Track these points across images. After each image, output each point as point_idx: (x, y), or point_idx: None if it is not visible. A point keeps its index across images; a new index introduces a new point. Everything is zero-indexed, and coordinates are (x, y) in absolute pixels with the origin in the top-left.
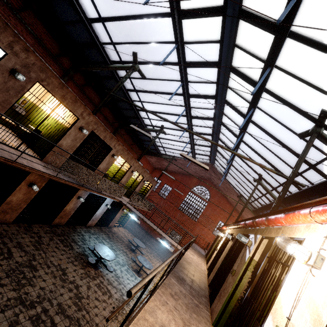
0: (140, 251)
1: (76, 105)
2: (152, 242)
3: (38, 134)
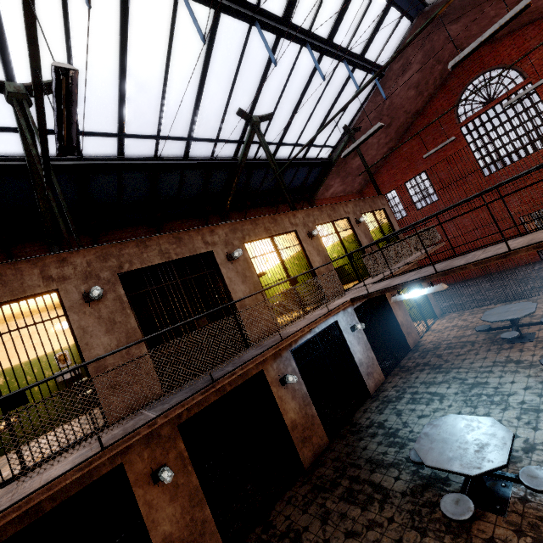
0: (537, 323)
1: (9, 279)
2: (527, 276)
3: (22, 403)
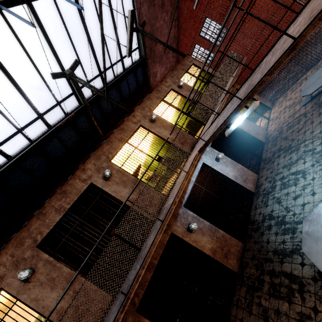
0: None
1: None
2: (319, 36)
3: None
